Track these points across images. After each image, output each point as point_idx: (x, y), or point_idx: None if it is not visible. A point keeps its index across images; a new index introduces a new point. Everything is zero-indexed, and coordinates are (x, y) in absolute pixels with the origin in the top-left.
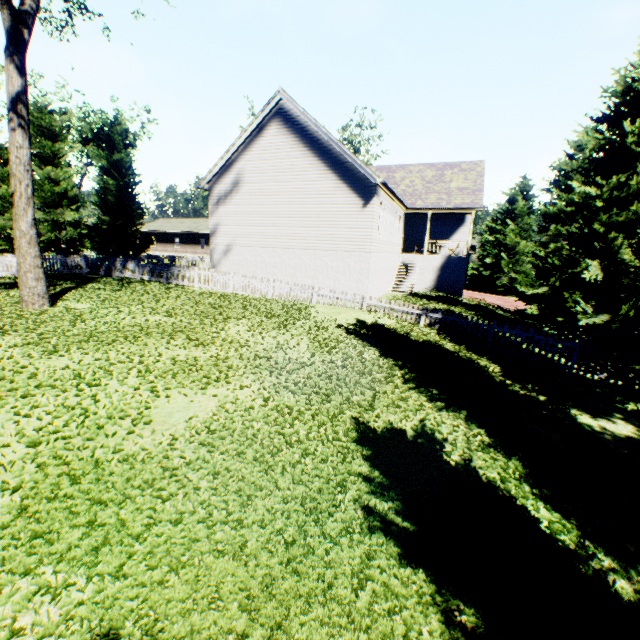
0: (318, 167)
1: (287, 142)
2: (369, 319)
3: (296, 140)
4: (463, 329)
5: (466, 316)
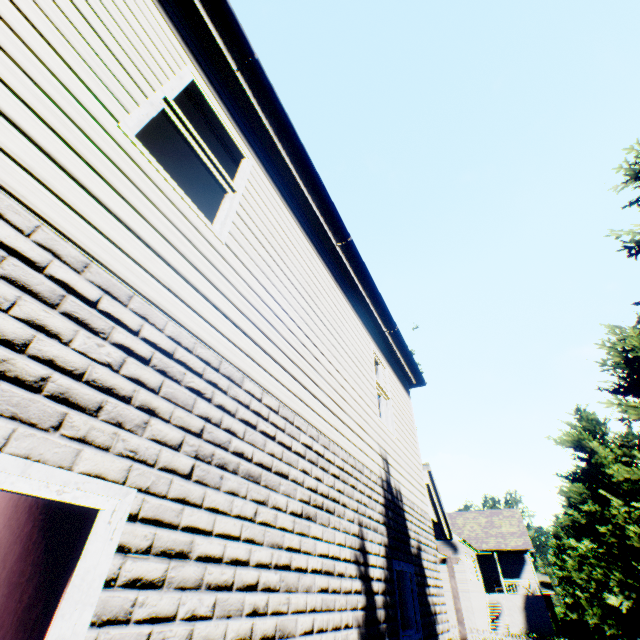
0: None
1: None
2: None
3: None
4: None
5: None
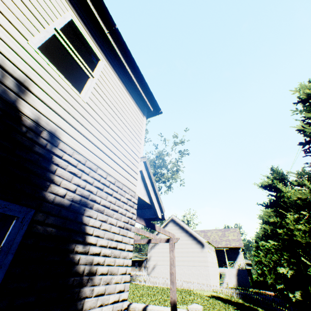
0: (185, 235)
1: (175, 228)
2: (215, 294)
3: (177, 227)
4: (250, 297)
5: (249, 291)
